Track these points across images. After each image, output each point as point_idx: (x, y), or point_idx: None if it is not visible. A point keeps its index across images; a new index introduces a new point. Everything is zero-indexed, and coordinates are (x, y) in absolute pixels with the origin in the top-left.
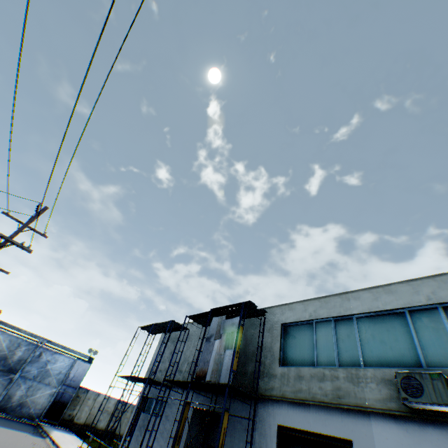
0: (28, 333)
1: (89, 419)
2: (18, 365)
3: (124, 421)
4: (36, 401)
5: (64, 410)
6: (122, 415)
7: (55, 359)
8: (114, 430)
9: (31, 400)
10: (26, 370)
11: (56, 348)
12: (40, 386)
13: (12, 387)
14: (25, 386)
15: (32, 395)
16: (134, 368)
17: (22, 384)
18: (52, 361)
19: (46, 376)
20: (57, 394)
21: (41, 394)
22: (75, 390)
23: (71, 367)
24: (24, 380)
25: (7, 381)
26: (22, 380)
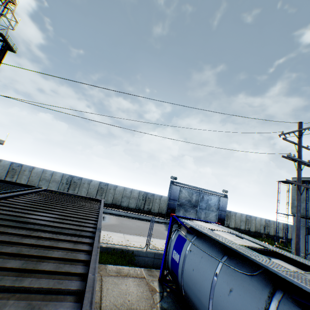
0: (192, 187)
1: (236, 225)
2: (196, 203)
3: (252, 225)
4: (210, 219)
5: (224, 222)
6: (250, 222)
7: (210, 198)
8: (286, 242)
9: (208, 219)
10: (200, 205)
11: (208, 192)
12: (209, 212)
13: (198, 214)
14: (203, 213)
15: (208, 216)
16: (305, 213)
17: (201, 212)
18: (209, 199)
19: (209, 207)
20: (218, 215)
21: (211, 216)
22: (225, 213)
23: (218, 201)
24: (201, 210)
25: (195, 211)
26: (200, 210)
